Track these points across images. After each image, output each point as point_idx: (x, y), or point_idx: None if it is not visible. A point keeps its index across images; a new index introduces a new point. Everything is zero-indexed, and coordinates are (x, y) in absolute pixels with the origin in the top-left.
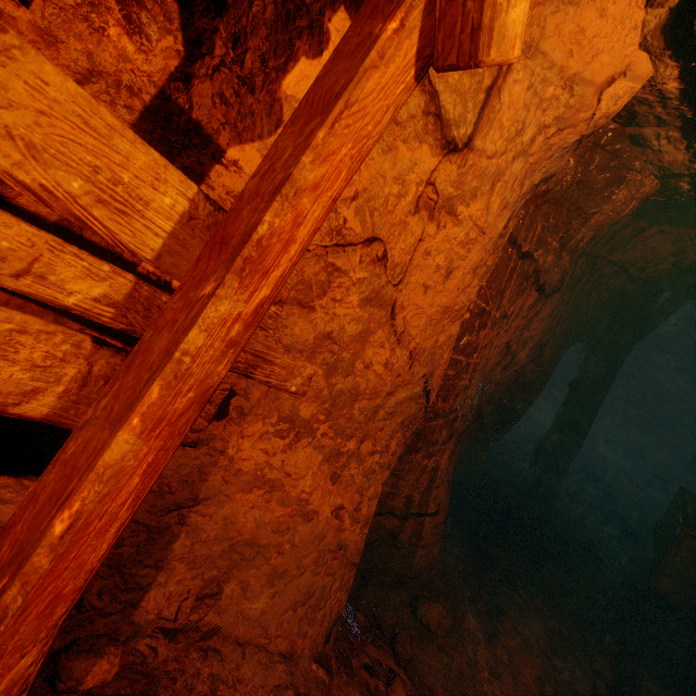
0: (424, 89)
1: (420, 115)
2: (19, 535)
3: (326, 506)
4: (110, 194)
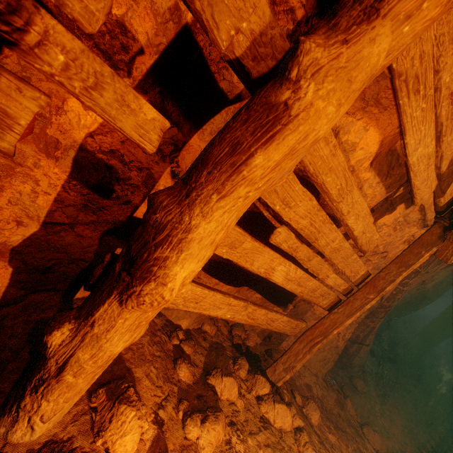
0: (421, 214)
1: (417, 220)
2: (321, 330)
3: None
4: (355, 274)
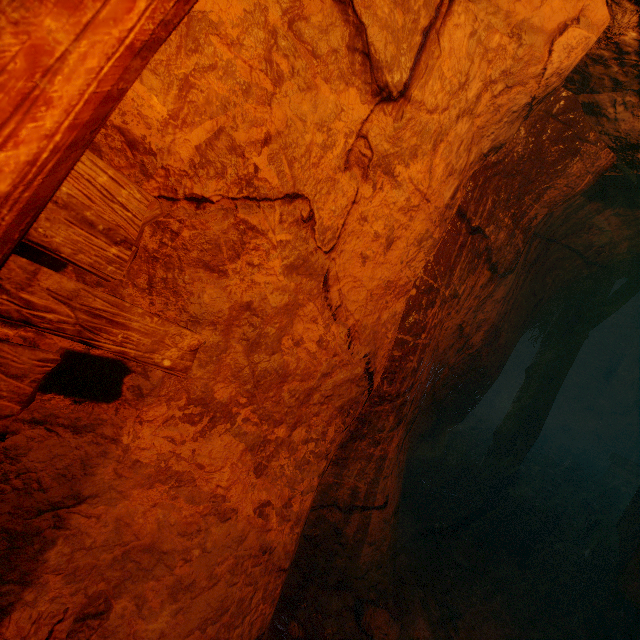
0: (348, 19)
1: (344, 51)
2: None
3: (248, 502)
4: None
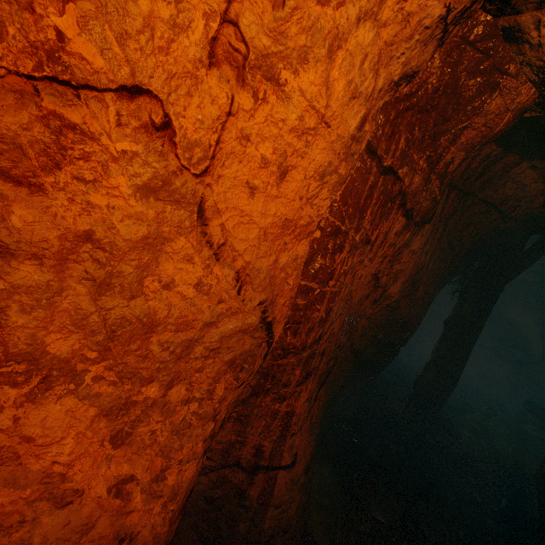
0: None
1: None
2: None
3: (100, 480)
4: None
